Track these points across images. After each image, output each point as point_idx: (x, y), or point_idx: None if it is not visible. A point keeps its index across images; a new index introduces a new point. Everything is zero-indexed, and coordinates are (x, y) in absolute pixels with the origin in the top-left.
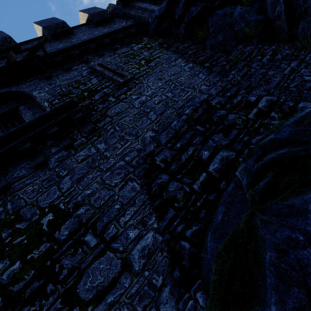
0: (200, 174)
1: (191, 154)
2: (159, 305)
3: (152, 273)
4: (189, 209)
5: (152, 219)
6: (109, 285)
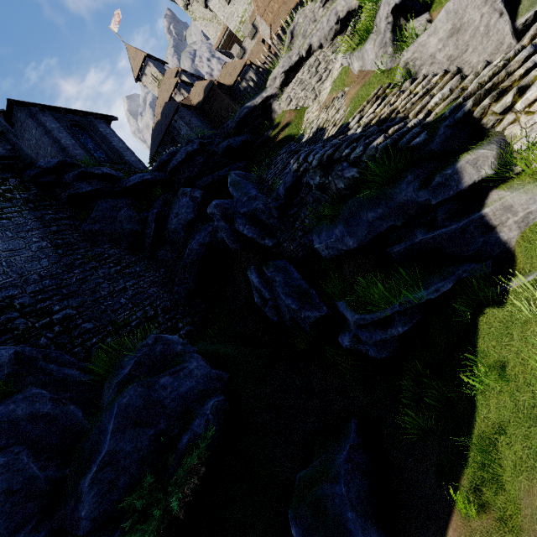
0: None
1: None
2: None
3: None
4: None
5: None
6: None
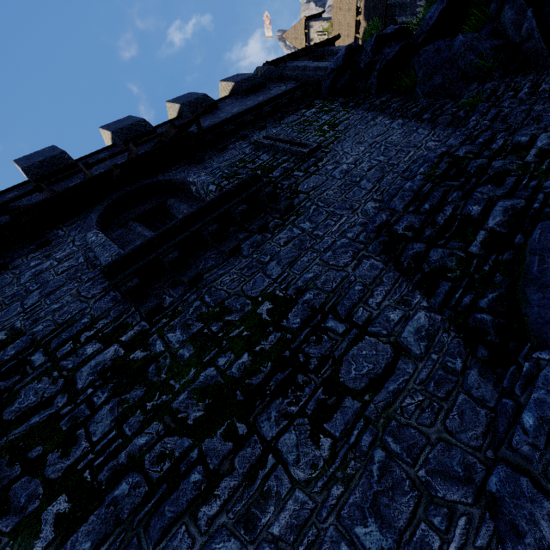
0: (476, 234)
1: (450, 214)
2: (469, 390)
3: (442, 356)
4: (472, 277)
5: (417, 297)
6: (384, 371)
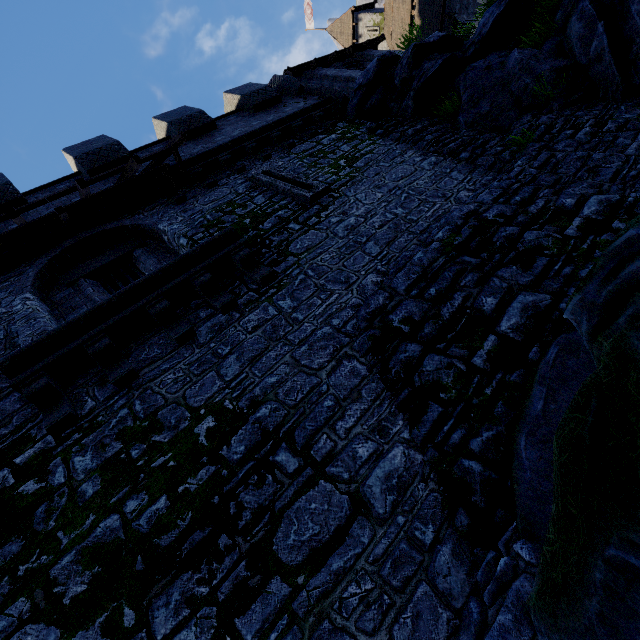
0: (484, 339)
1: (459, 306)
2: (435, 578)
3: (411, 519)
4: (470, 402)
5: (398, 424)
6: (332, 538)
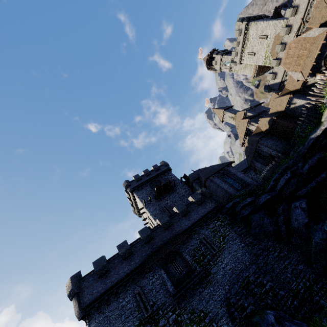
0: (244, 312)
1: (241, 303)
2: None
3: None
4: (240, 323)
5: (230, 323)
6: None
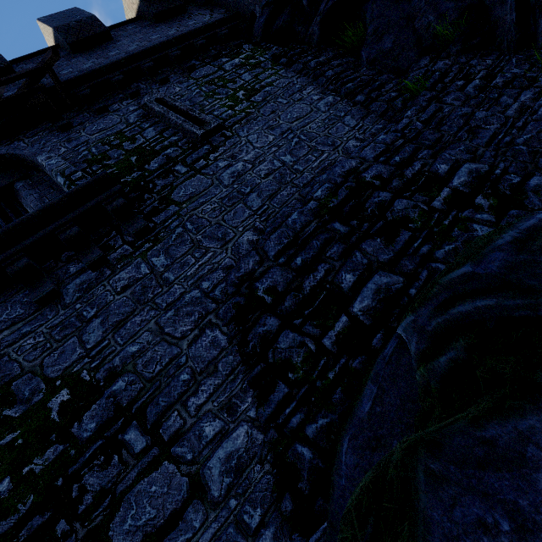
0: (337, 318)
1: (321, 279)
2: None
3: (243, 502)
4: (313, 385)
5: (247, 401)
6: (166, 523)
